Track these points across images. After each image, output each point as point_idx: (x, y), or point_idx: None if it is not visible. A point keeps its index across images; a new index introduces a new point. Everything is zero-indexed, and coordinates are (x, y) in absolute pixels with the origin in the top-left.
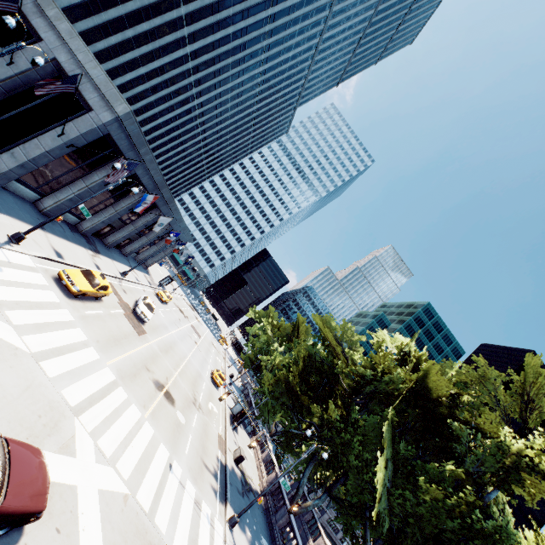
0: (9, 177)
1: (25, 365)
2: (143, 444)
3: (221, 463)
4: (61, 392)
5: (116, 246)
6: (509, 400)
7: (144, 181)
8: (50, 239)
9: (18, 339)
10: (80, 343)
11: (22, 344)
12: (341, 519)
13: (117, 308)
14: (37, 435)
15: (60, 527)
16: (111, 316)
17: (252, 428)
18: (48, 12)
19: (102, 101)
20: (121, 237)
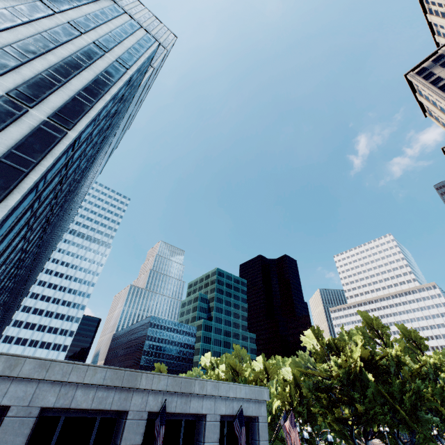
0: None
1: None
2: None
3: None
4: None
5: None
6: (372, 335)
7: None
8: None
9: None
10: None
11: None
12: (391, 442)
13: None
14: None
15: None
16: None
17: None
18: (195, 390)
19: (256, 404)
20: None
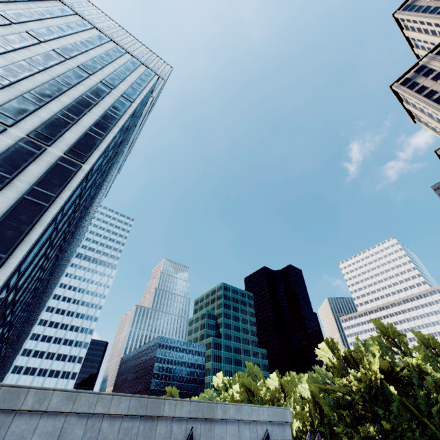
0: None
1: None
2: None
3: None
4: None
5: None
6: (389, 344)
7: None
8: None
9: None
10: None
11: None
12: None
13: None
14: None
15: None
16: None
17: None
18: (218, 415)
19: (279, 426)
20: None
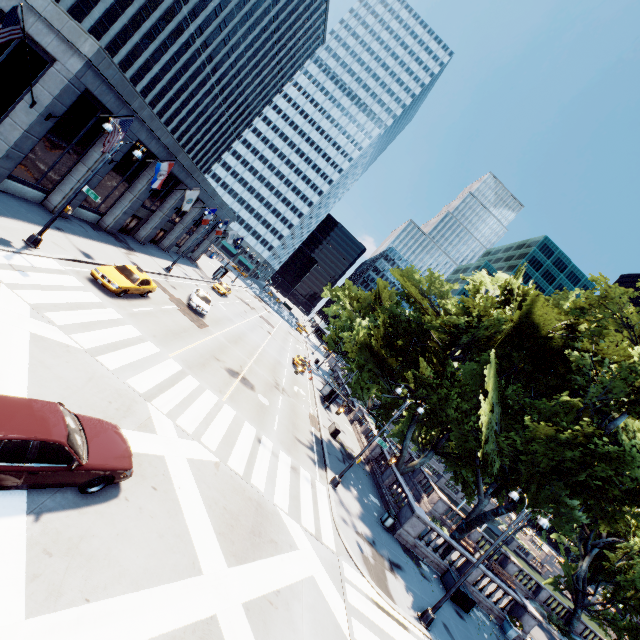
0: (0, 175)
1: (81, 360)
2: (226, 423)
3: (316, 437)
4: (127, 382)
5: (151, 242)
6: None
7: (153, 149)
8: (72, 241)
9: (66, 338)
10: (135, 339)
11: (72, 342)
12: (449, 469)
13: (169, 304)
14: (111, 417)
15: (155, 486)
16: (163, 312)
17: (347, 407)
18: None
19: (63, 44)
20: (152, 228)
